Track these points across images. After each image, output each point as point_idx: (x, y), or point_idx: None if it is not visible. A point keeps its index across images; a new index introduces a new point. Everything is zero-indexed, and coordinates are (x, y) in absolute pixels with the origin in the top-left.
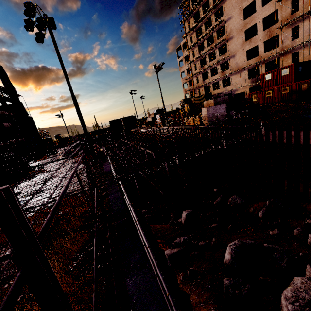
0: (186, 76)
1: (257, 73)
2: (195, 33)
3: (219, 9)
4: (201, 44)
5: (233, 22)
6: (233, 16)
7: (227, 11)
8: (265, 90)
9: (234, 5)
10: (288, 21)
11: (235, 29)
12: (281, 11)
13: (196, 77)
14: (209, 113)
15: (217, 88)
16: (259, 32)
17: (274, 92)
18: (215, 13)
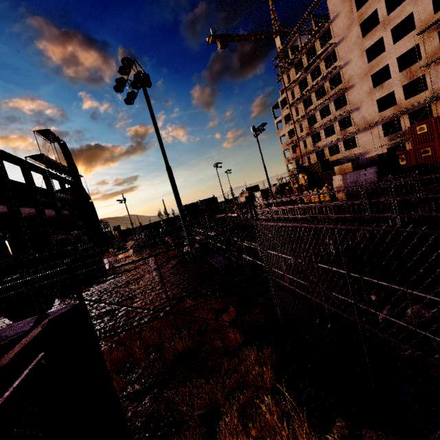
0: (288, 140)
1: (396, 128)
2: (297, 86)
3: (331, 54)
4: (307, 99)
5: (353, 66)
6: (352, 59)
7: (342, 55)
8: (418, 147)
9: (352, 47)
10: (438, 55)
11: (356, 75)
12: (424, 46)
13: (303, 141)
14: (346, 183)
15: (335, 152)
16: (393, 74)
17: (435, 149)
18: (325, 60)
